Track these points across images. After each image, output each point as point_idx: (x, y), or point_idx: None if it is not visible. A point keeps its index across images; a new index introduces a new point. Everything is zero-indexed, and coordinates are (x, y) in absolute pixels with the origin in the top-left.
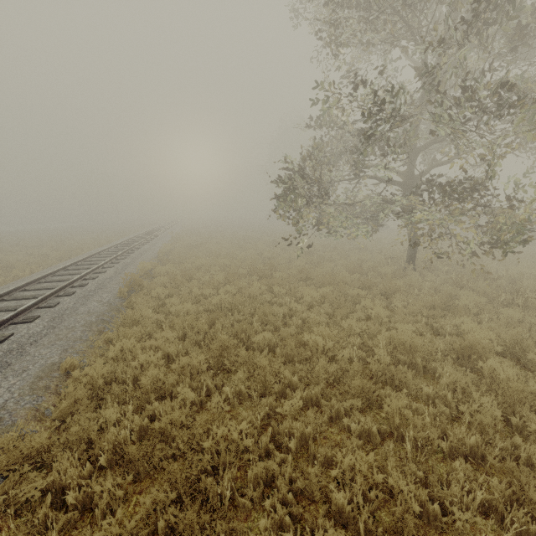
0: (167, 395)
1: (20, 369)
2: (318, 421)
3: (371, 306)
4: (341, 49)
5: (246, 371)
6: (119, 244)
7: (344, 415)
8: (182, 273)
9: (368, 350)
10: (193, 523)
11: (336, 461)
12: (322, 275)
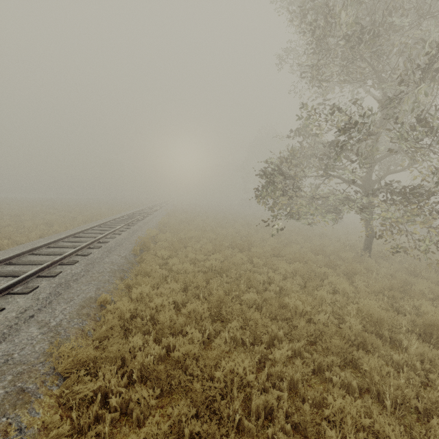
0: (177, 333)
1: (68, 298)
2: (304, 370)
3: (337, 282)
4: (321, 84)
5: (241, 321)
6: (128, 215)
7: (326, 368)
8: (178, 241)
9: (338, 318)
10: (215, 435)
11: (321, 407)
12: (291, 254)
